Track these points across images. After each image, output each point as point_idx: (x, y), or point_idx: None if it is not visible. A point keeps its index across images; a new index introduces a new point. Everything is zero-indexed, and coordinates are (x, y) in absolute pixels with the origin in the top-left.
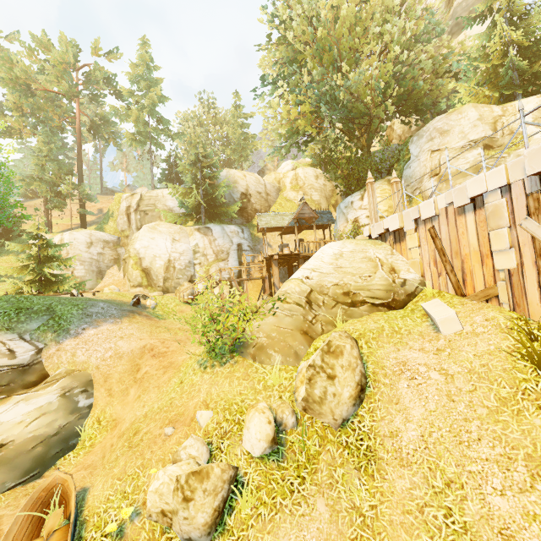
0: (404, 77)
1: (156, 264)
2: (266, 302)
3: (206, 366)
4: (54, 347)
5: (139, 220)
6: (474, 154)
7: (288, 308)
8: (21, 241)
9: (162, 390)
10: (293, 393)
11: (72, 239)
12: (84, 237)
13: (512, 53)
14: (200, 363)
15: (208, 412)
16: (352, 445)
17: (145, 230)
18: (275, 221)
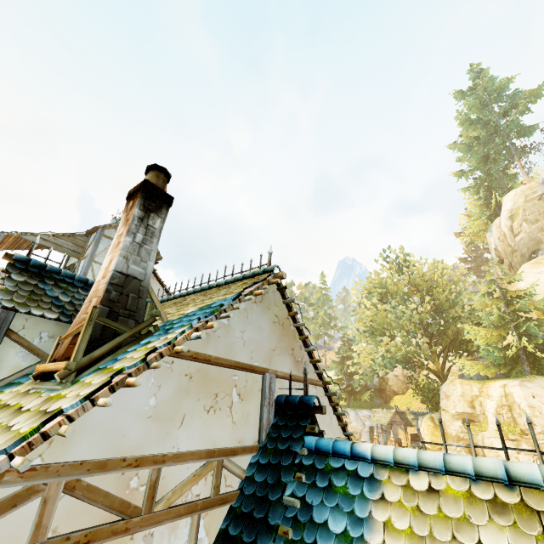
0: (460, 318)
1: None
2: None
3: None
4: None
5: None
6: (457, 424)
7: None
8: None
9: None
10: None
11: None
12: None
13: (511, 327)
14: None
15: None
16: None
17: None
18: (385, 418)
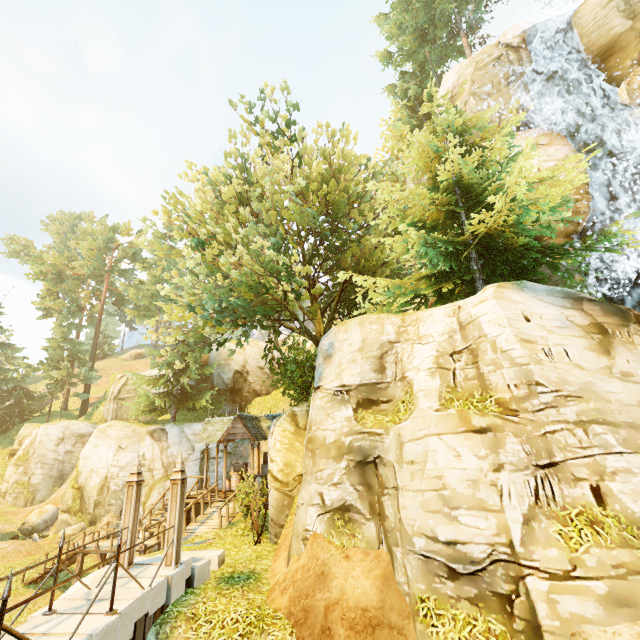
0: (366, 240)
1: (91, 481)
2: None
3: None
4: None
5: (115, 410)
6: (342, 415)
7: None
8: (20, 428)
9: None
10: None
11: (44, 435)
12: (58, 432)
13: (462, 213)
14: None
15: None
16: None
17: (94, 434)
18: (223, 431)
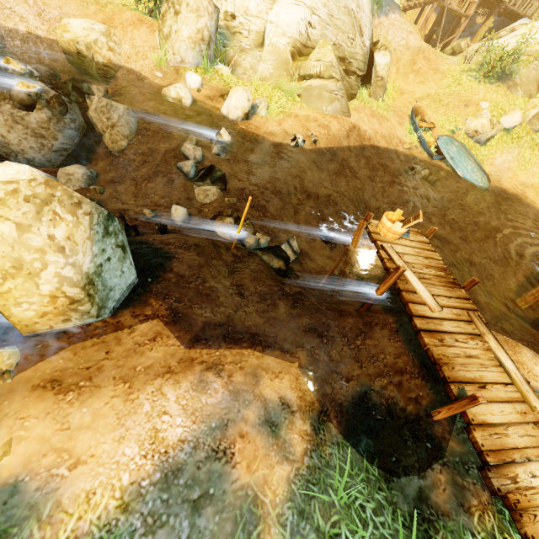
0: None
1: None
2: (469, 46)
3: (480, 81)
4: (377, 19)
5: None
6: None
7: (534, 66)
8: None
9: (439, 84)
10: (525, 112)
11: None
12: None
13: None
14: (475, 77)
15: (488, 104)
16: (534, 139)
17: None
18: None
